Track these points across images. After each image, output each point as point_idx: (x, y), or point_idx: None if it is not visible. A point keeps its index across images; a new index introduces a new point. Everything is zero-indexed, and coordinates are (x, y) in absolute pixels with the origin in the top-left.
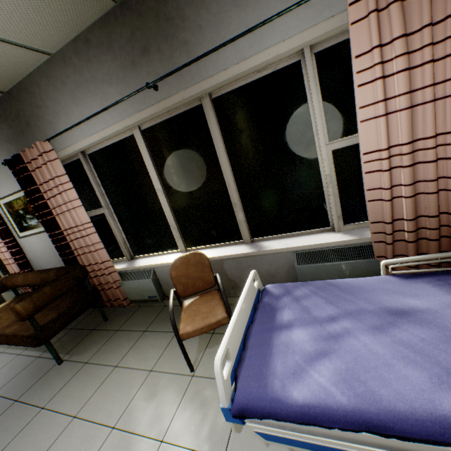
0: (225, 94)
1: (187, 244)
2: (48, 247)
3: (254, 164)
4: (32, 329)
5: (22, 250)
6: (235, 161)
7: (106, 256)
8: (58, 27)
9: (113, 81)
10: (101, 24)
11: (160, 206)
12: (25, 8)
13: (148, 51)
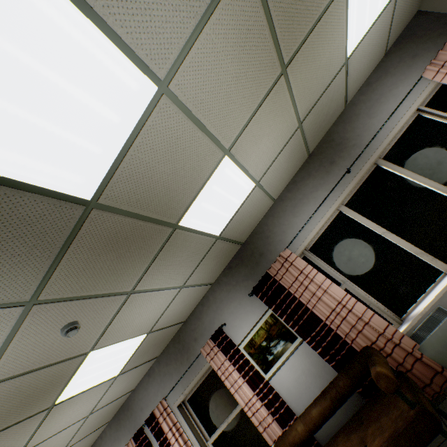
0: (387, 152)
1: (444, 262)
2: (302, 372)
3: (441, 167)
4: (406, 413)
5: (277, 393)
6: (425, 175)
7: (381, 323)
8: (286, 178)
9: (318, 188)
10: (300, 170)
11: (391, 246)
12: (284, 169)
13: (333, 162)
